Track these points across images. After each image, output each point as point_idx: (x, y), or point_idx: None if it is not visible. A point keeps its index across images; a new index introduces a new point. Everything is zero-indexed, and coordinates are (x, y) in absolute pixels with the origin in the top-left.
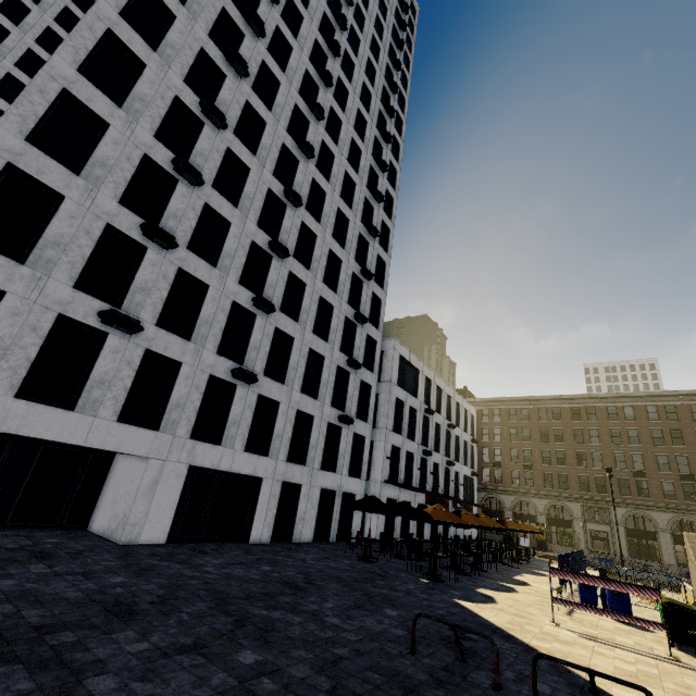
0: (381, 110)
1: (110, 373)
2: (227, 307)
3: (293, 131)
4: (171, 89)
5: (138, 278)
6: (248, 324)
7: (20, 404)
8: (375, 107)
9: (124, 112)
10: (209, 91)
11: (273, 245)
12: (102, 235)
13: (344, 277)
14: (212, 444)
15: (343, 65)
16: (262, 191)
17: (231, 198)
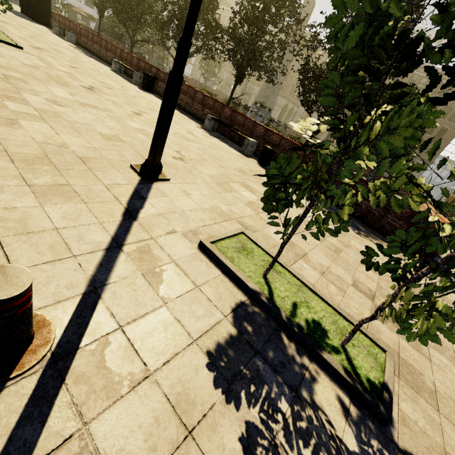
0: None
1: None
2: None
3: None
4: None
5: None
6: None
7: None
8: None
9: None
10: None
11: None
12: None
13: None
14: None
15: None
16: None
17: None
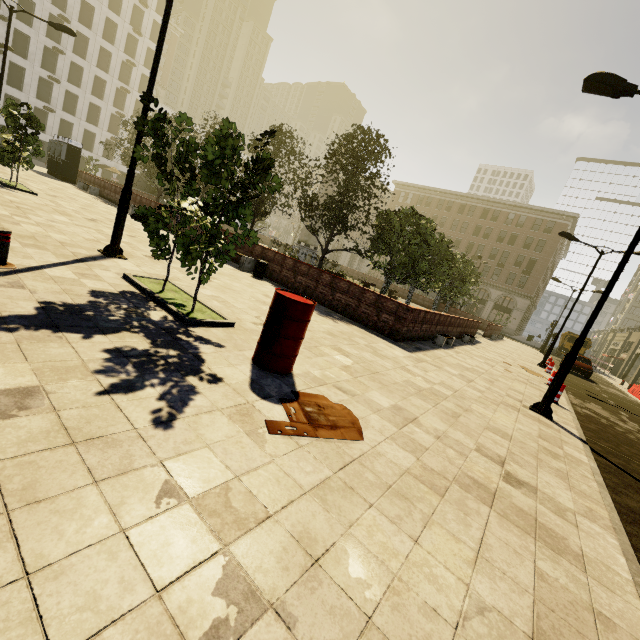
0: None
1: None
2: (37, 79)
3: None
4: None
5: None
6: (51, 87)
7: None
8: None
9: None
10: None
11: (54, 49)
12: None
13: (115, 64)
14: (43, 133)
15: None
16: (46, 16)
17: (29, 22)
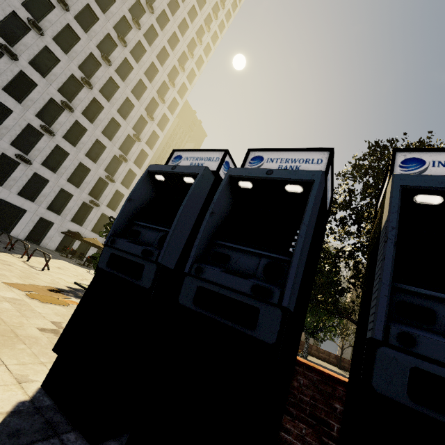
0: (185, 51)
1: None
2: (24, 125)
3: (103, 47)
4: (11, 7)
5: None
6: (38, 138)
7: None
8: (181, 48)
9: None
10: (41, 13)
11: (63, 103)
12: None
13: (120, 135)
14: None
15: (160, 18)
16: (67, 74)
17: (43, 72)
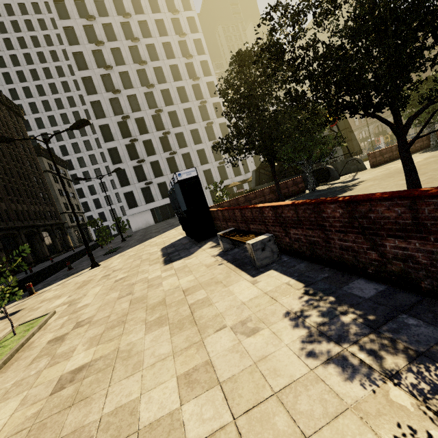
0: None
1: (155, 192)
2: (166, 161)
3: (143, 81)
4: (115, 122)
5: (145, 172)
6: (174, 160)
7: (147, 205)
8: None
9: (115, 141)
10: (119, 108)
11: (163, 134)
12: (134, 169)
13: (195, 113)
14: None
15: (135, 8)
16: (151, 119)
17: (146, 131)
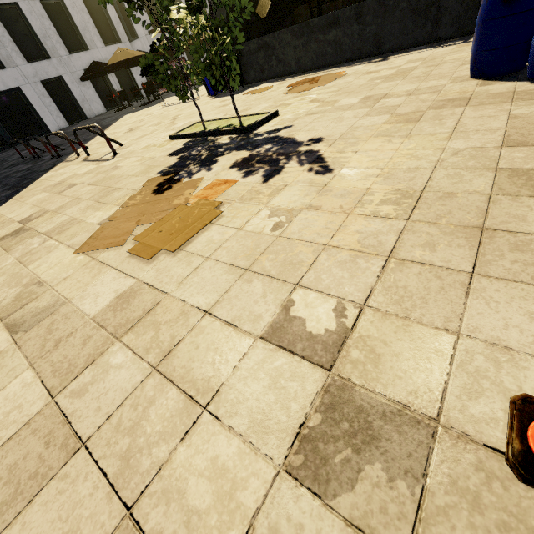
0: None
1: None
2: None
3: None
4: None
5: None
6: None
7: None
8: None
9: None
10: None
11: None
12: None
13: None
14: None
15: None
16: None
17: None
